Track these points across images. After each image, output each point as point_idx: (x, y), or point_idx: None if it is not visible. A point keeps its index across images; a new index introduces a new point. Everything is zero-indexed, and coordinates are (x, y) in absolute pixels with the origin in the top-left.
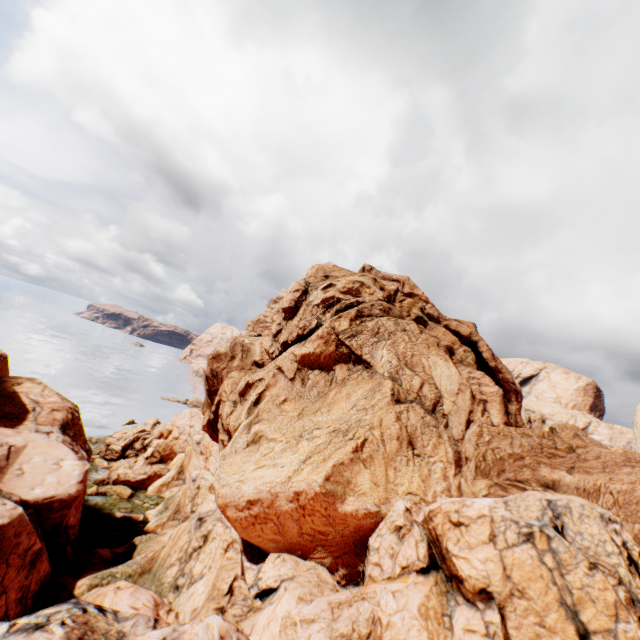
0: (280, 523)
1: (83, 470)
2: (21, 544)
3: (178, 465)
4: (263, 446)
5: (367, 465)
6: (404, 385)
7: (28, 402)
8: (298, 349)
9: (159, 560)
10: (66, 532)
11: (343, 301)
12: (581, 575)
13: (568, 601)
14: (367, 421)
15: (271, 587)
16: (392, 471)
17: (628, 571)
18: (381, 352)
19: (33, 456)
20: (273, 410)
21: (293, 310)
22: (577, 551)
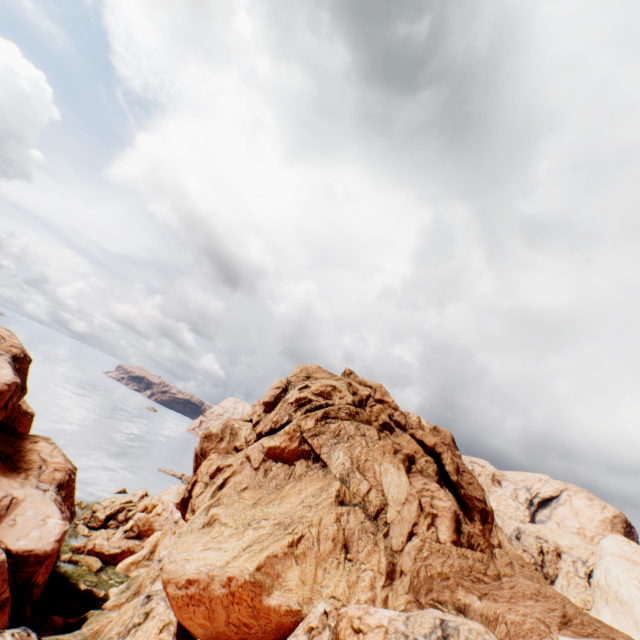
0: (211, 608)
1: (63, 529)
2: None
3: (152, 543)
4: (215, 529)
5: (299, 561)
6: (352, 488)
7: (38, 459)
8: (267, 441)
9: (102, 634)
10: (32, 590)
11: (314, 402)
12: None
13: None
14: (308, 518)
15: None
16: (321, 571)
17: None
18: (338, 453)
19: (27, 509)
20: (233, 496)
21: (272, 404)
22: None
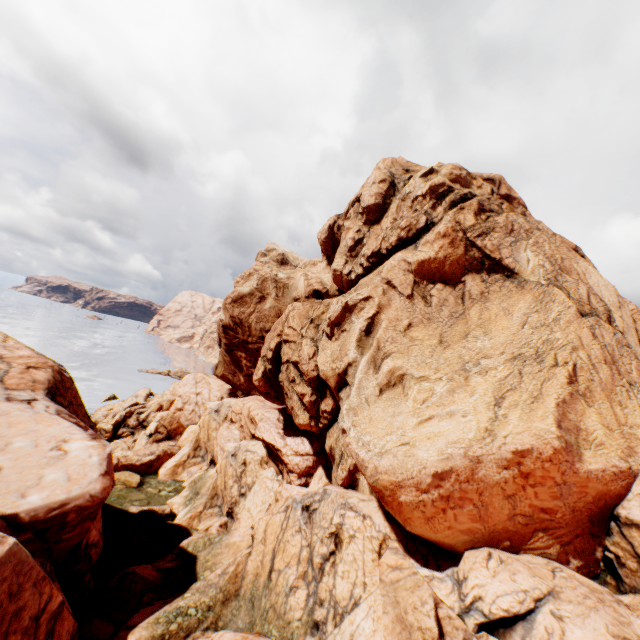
0: (482, 504)
1: (103, 455)
2: (24, 610)
3: (192, 440)
4: (413, 389)
5: (588, 402)
6: (572, 294)
7: None
8: (411, 255)
9: (248, 577)
10: (86, 555)
11: (456, 190)
12: None
13: None
14: (562, 340)
15: (515, 614)
16: (618, 408)
17: None
18: (524, 255)
19: (10, 439)
20: (398, 339)
21: (379, 209)
22: None
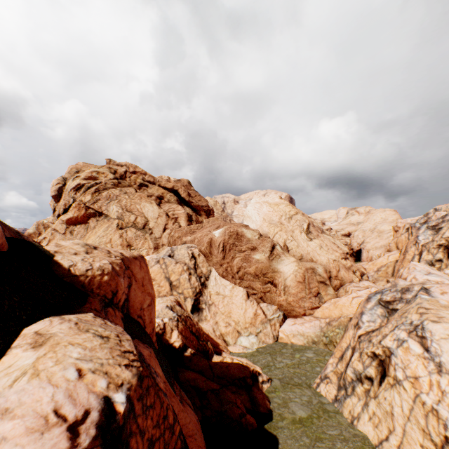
0: None
1: None
2: None
3: None
4: None
5: None
6: (126, 220)
7: None
8: (64, 217)
9: None
10: None
11: (86, 185)
12: (172, 267)
13: (168, 276)
14: (104, 241)
15: None
16: None
17: (190, 260)
18: (113, 207)
19: None
20: None
21: (59, 196)
22: (173, 260)
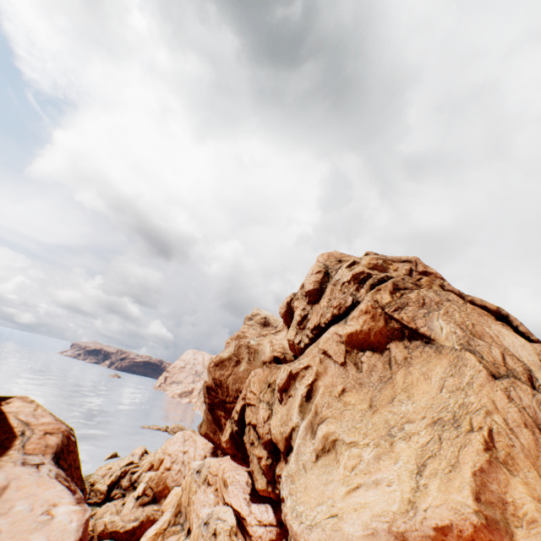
0: None
1: (82, 520)
2: None
3: (174, 504)
4: (343, 455)
5: (512, 470)
6: (486, 357)
7: (16, 424)
8: (341, 328)
9: None
10: None
11: (374, 275)
12: None
13: None
14: (475, 404)
15: None
16: None
17: None
18: (437, 323)
19: (14, 502)
20: (333, 404)
21: (318, 292)
22: None
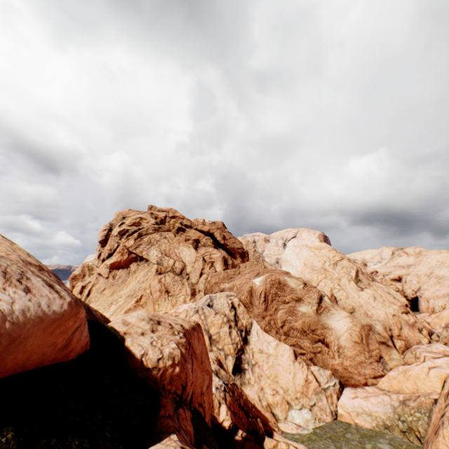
0: None
1: None
2: None
3: None
4: None
5: (144, 306)
6: (164, 265)
7: None
8: (108, 261)
9: None
10: None
11: (130, 230)
12: (212, 318)
13: (207, 328)
14: (143, 287)
15: None
16: (157, 306)
17: (229, 311)
18: (153, 252)
19: None
20: (98, 296)
21: (105, 241)
22: (212, 310)
